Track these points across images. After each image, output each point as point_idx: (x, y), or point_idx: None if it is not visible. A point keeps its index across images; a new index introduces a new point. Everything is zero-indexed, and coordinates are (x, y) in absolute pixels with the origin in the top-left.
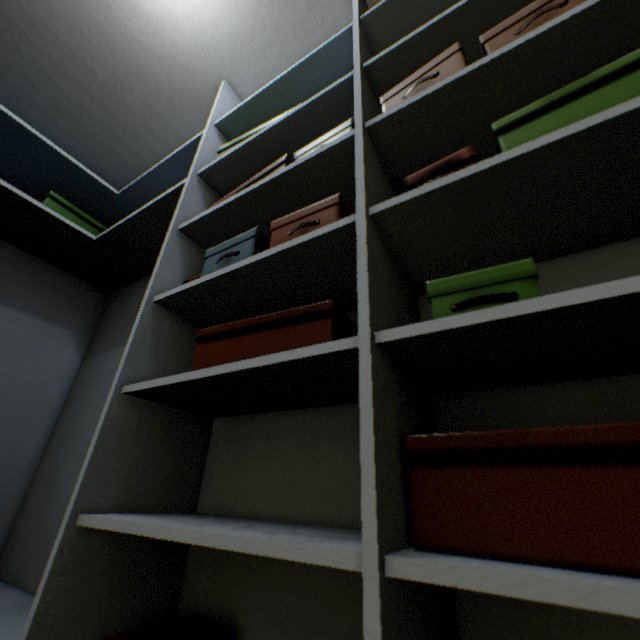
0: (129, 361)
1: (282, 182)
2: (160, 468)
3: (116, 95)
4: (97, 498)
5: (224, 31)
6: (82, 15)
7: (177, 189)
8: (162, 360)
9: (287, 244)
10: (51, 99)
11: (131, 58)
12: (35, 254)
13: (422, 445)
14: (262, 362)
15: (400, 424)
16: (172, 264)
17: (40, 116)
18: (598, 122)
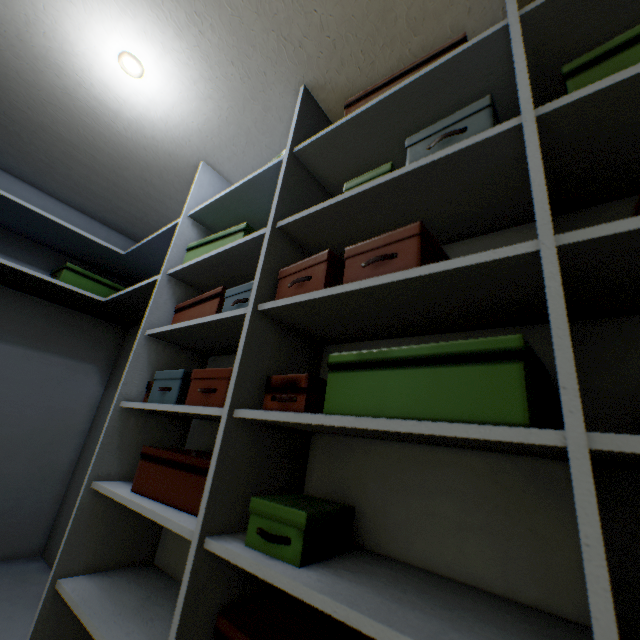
0: (98, 460)
1: (210, 324)
2: (123, 535)
3: (115, 171)
4: (71, 566)
5: (194, 127)
6: (76, 120)
7: (155, 280)
8: (127, 451)
9: (191, 408)
10: (65, 174)
11: (121, 147)
12: (63, 305)
13: (223, 627)
14: (155, 517)
15: (227, 595)
16: (139, 367)
17: (60, 185)
18: (354, 426)
